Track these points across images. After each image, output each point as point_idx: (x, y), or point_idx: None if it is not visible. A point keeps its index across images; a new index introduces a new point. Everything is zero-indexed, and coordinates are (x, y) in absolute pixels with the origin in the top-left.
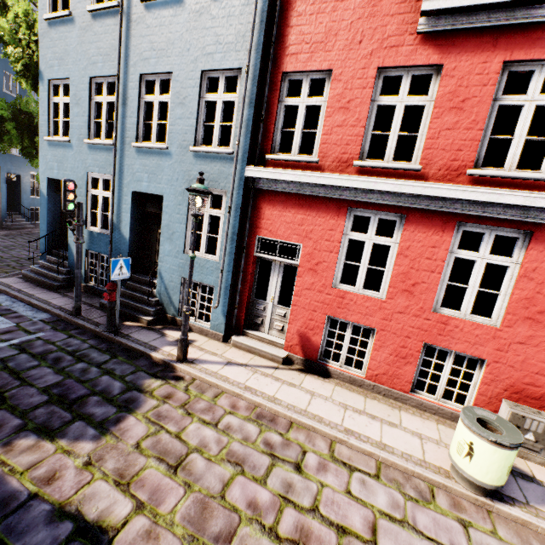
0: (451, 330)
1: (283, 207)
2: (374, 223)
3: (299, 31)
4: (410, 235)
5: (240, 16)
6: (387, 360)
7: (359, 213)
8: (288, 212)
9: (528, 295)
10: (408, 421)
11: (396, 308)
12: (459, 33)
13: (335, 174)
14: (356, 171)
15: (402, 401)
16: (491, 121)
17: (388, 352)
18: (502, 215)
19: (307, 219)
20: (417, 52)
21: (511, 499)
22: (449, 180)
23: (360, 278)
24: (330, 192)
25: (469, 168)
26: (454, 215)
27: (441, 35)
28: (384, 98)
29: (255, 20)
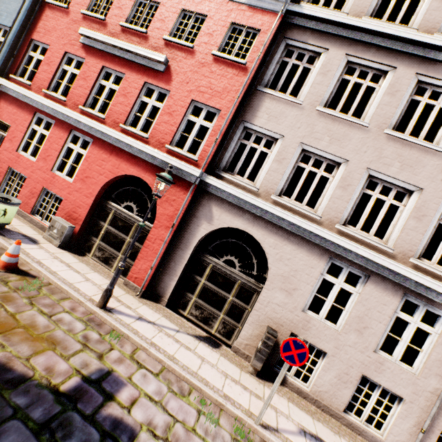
0: (55, 182)
1: (10, 104)
2: (44, 123)
3: (44, 23)
4: (54, 131)
5: (19, 4)
6: (27, 195)
7: (41, 116)
8: (11, 107)
9: (85, 168)
10: None
11: (38, 167)
12: (94, 49)
13: (29, 91)
14: (44, 95)
15: (25, 218)
16: (96, 89)
17: (28, 190)
18: (84, 129)
19: (18, 113)
20: (80, 50)
21: (2, 235)
22: (74, 109)
23: (31, 149)
24: (29, 101)
25: (82, 106)
26: (71, 126)
27: (88, 47)
28: (66, 66)
29: (21, 8)
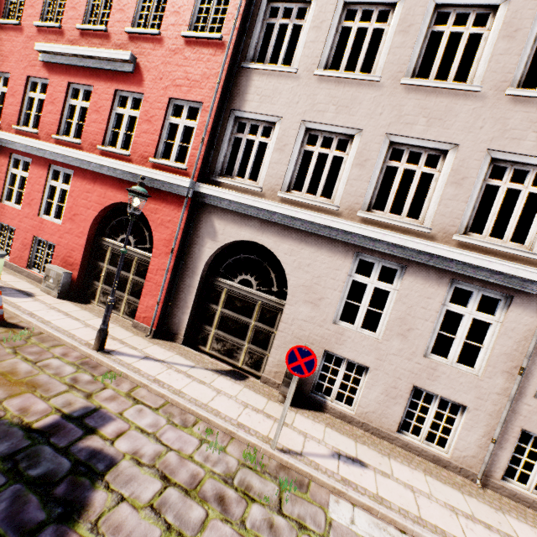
0: (44, 227)
1: None
2: (22, 164)
3: None
4: (33, 171)
5: None
6: (19, 248)
7: (17, 157)
8: None
9: (71, 205)
10: (4, 276)
11: (25, 215)
12: (55, 65)
13: None
14: (15, 132)
15: (22, 273)
16: (67, 112)
17: (20, 243)
18: (61, 160)
19: None
20: (42, 71)
21: None
22: (48, 141)
23: (14, 197)
24: (2, 142)
25: (55, 135)
26: (49, 160)
27: (50, 64)
28: (32, 93)
29: None
